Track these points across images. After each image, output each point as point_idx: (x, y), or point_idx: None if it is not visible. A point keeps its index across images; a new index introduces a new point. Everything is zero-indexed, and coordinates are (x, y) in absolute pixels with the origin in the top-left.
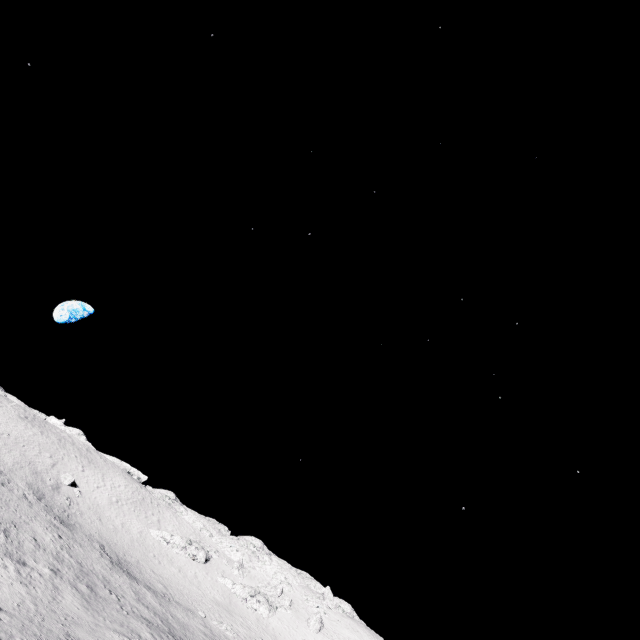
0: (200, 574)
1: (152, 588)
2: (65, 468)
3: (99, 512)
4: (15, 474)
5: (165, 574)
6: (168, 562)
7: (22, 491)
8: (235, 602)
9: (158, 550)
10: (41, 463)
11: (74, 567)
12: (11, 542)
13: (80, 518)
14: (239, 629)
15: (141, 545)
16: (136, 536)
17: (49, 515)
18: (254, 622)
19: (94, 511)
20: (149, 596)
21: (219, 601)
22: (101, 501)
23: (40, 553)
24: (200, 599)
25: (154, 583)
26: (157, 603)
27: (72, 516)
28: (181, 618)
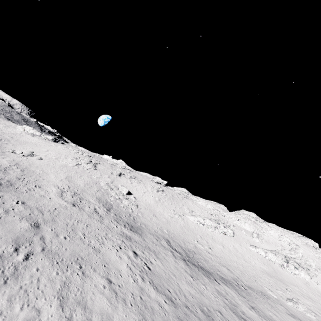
0: (236, 246)
1: (224, 278)
2: (120, 183)
3: (152, 210)
4: (86, 192)
5: (217, 253)
6: (211, 240)
7: (93, 206)
8: (276, 269)
9: (200, 231)
10: (103, 182)
11: (169, 319)
12: (69, 319)
13: (142, 218)
14: (307, 303)
15: (188, 230)
16: (182, 223)
17: (119, 225)
18: (306, 289)
19: (148, 210)
20: (238, 300)
21: (266, 271)
22: (150, 202)
23: (119, 318)
24: (255, 273)
25: (219, 268)
26: (251, 309)
27: (136, 218)
28: (277, 320)
